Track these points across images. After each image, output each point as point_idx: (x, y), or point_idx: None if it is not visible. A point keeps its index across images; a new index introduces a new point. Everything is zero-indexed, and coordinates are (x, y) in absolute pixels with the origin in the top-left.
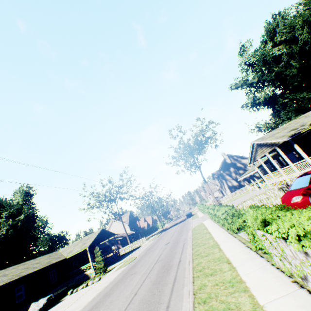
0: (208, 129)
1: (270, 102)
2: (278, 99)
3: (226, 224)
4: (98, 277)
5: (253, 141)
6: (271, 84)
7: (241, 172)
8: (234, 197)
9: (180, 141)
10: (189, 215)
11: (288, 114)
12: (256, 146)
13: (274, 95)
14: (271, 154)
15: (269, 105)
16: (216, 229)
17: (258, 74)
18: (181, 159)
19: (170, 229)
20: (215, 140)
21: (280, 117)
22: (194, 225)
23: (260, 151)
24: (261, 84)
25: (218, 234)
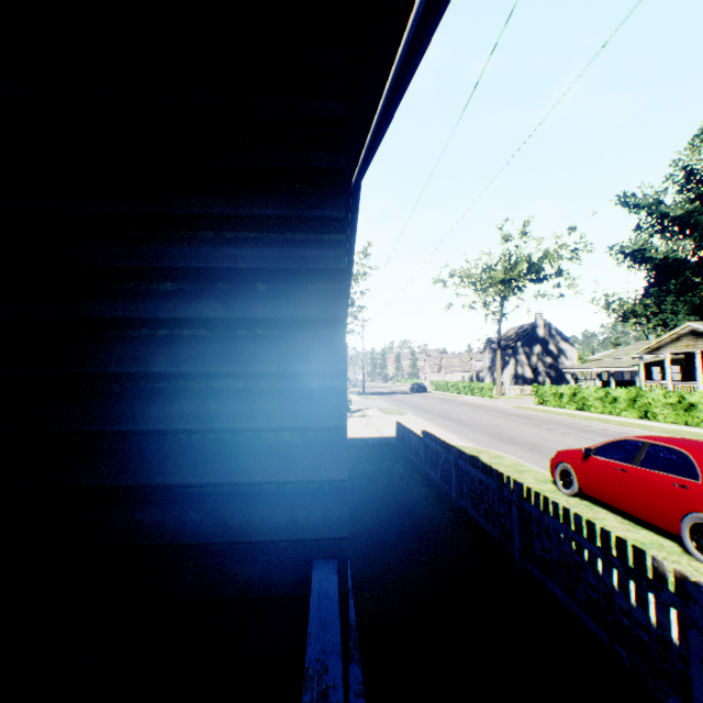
0: (575, 259)
1: (665, 268)
2: (687, 272)
3: (699, 414)
4: (361, 412)
5: (695, 323)
6: (697, 238)
7: (548, 362)
8: (529, 393)
9: (510, 251)
10: (423, 389)
11: (678, 306)
12: (687, 333)
13: (679, 260)
14: (672, 356)
15: (658, 273)
16: (623, 419)
17: (693, 205)
18: (476, 286)
19: (395, 396)
20: (577, 285)
21: (659, 304)
22: (496, 404)
23: (686, 343)
24: (678, 227)
25: (655, 424)
